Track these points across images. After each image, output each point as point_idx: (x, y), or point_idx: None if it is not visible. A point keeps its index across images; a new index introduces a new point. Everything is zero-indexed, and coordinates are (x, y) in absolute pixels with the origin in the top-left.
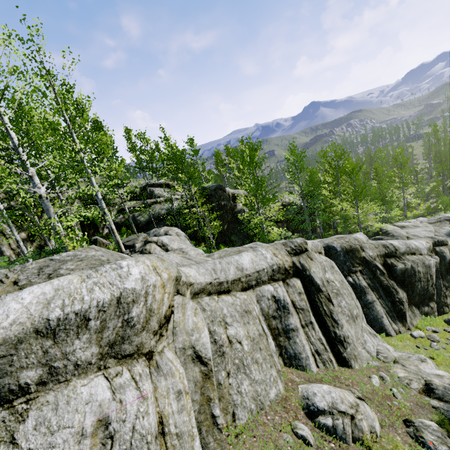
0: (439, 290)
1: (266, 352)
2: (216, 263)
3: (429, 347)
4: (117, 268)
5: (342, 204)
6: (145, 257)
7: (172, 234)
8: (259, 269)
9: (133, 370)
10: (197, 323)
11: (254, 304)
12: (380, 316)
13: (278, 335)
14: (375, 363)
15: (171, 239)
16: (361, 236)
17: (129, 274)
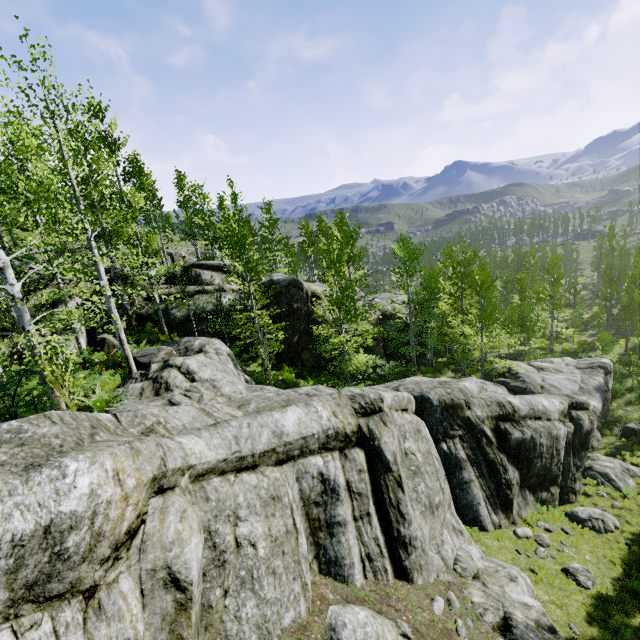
0: (566, 470)
1: (291, 557)
2: (244, 426)
3: (534, 554)
4: (57, 478)
5: (462, 327)
6: (109, 453)
7: (209, 351)
8: (306, 435)
9: (59, 618)
10: (181, 532)
11: (290, 485)
12: (477, 501)
13: (318, 528)
14: (446, 577)
15: (202, 363)
16: (471, 385)
17: (72, 488)
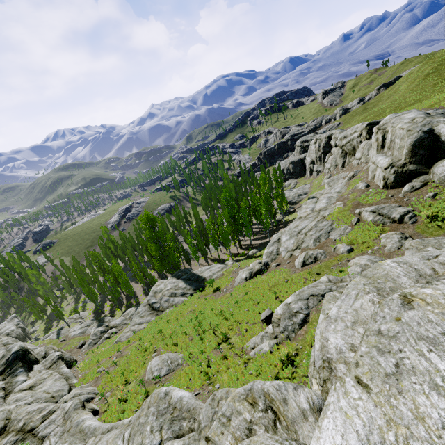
0: (26, 335)
1: None
2: None
3: None
4: None
5: None
6: None
7: None
8: None
9: None
10: None
11: None
12: None
13: None
14: None
15: None
16: None
17: None
